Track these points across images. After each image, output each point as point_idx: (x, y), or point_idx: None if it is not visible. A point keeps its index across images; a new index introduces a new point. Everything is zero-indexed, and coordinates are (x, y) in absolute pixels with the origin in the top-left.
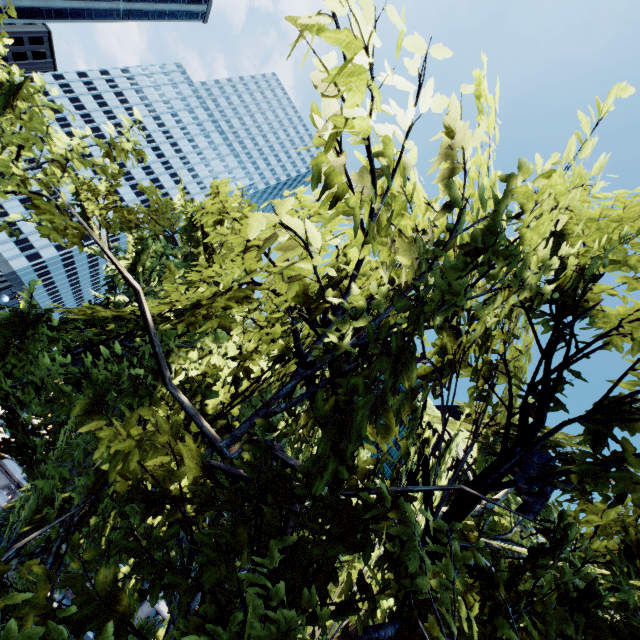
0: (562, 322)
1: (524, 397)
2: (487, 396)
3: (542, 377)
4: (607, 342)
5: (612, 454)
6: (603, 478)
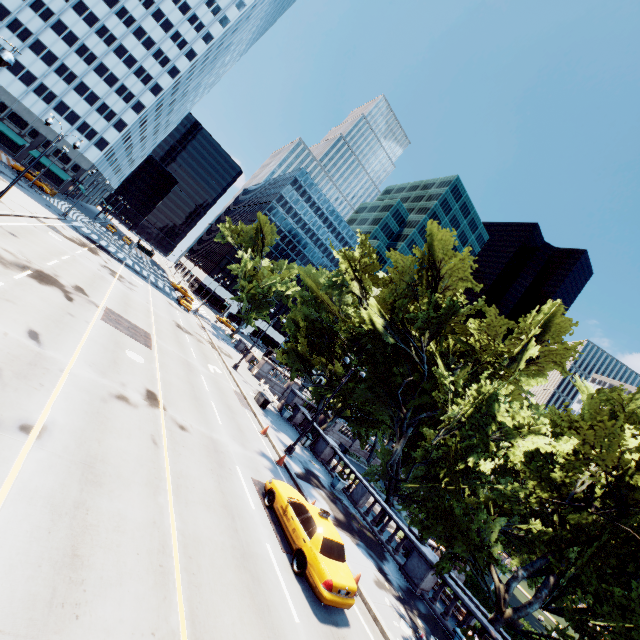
0: None
1: None
2: None
3: None
4: None
5: None
6: None
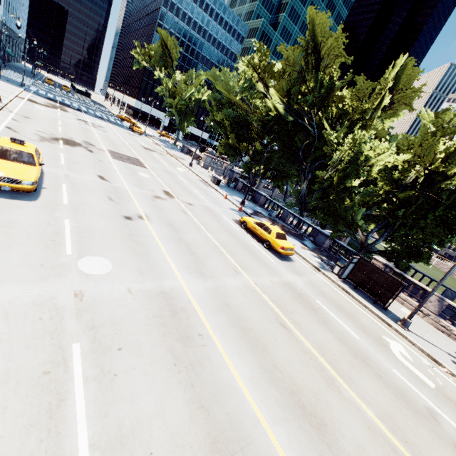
0: None
1: None
2: None
3: None
4: None
5: None
6: None
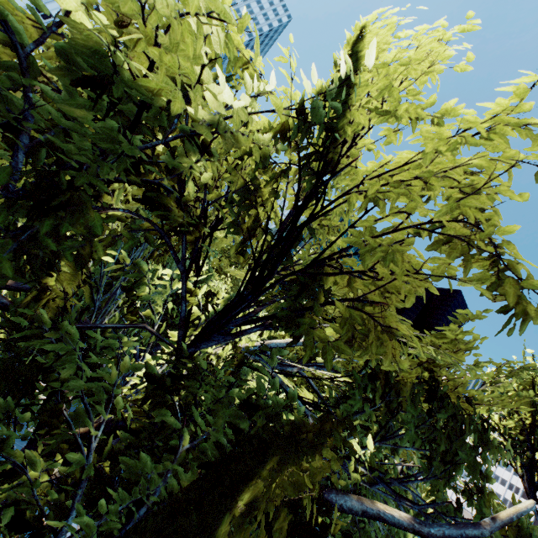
0: (323, 179)
1: (270, 252)
2: (247, 251)
3: (288, 234)
4: (347, 200)
5: (308, 304)
6: (294, 323)
